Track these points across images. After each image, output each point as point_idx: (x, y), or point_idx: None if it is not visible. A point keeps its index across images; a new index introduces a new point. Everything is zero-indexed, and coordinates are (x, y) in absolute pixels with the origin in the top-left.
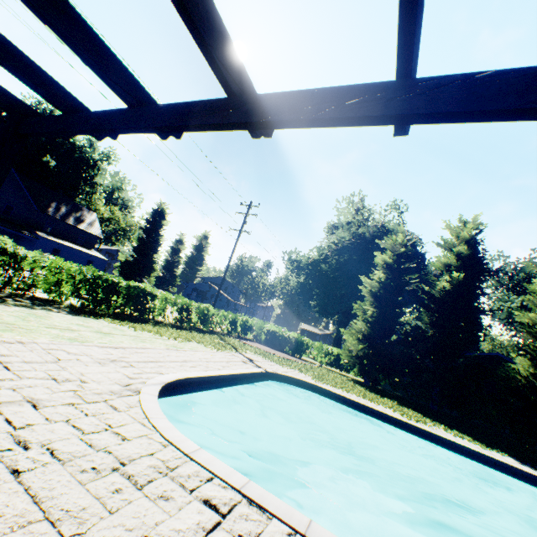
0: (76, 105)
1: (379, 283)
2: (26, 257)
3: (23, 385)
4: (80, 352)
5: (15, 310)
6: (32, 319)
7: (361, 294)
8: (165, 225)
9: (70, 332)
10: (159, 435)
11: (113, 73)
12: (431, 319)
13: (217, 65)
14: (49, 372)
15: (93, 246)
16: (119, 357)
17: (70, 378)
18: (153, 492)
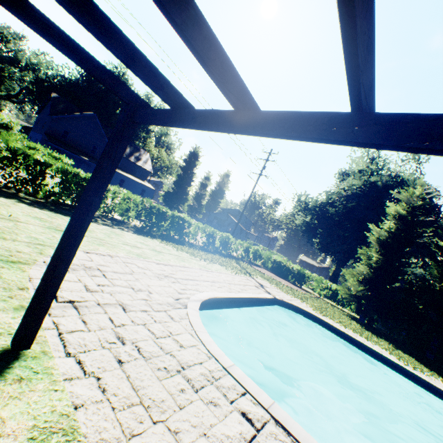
0: (181, 100)
1: (388, 232)
2: (109, 189)
3: (115, 291)
4: (144, 267)
5: (103, 228)
6: (113, 236)
7: (364, 239)
8: (198, 165)
9: (136, 249)
10: (204, 346)
11: (230, 83)
12: (442, 274)
13: (358, 87)
14: (129, 282)
15: (146, 178)
16: (169, 273)
17: (142, 289)
18: (206, 397)
